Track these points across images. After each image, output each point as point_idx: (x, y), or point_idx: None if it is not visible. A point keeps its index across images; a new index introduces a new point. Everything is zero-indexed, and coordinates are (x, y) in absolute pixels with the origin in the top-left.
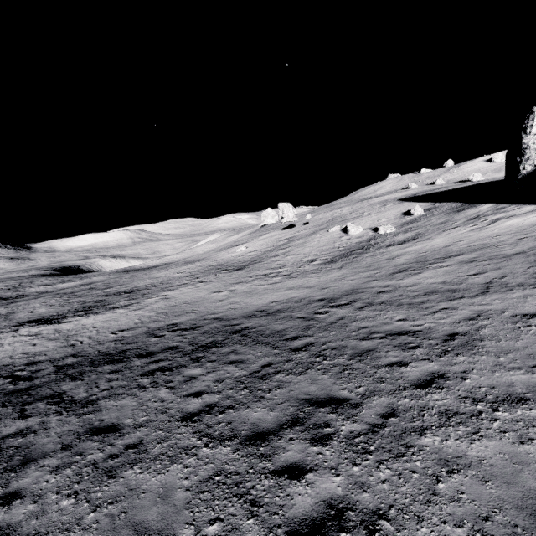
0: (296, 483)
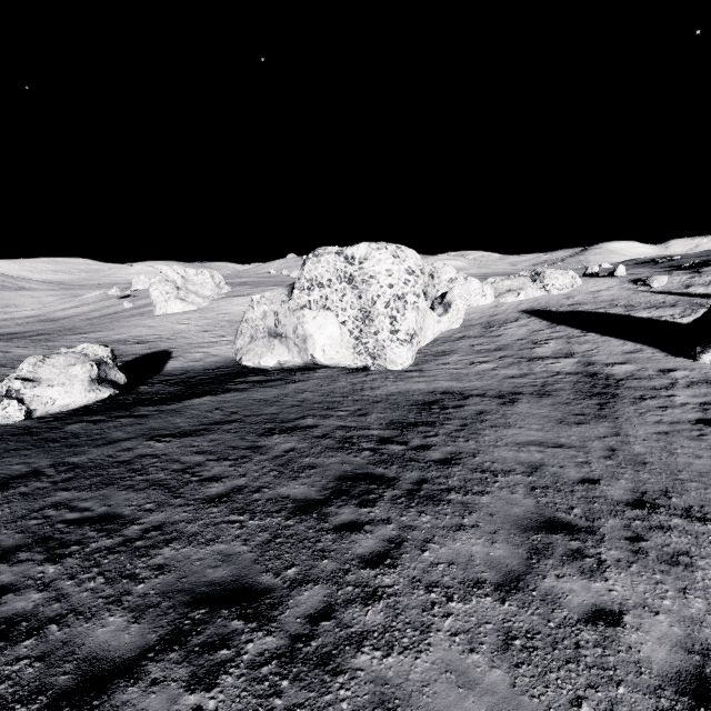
0: None
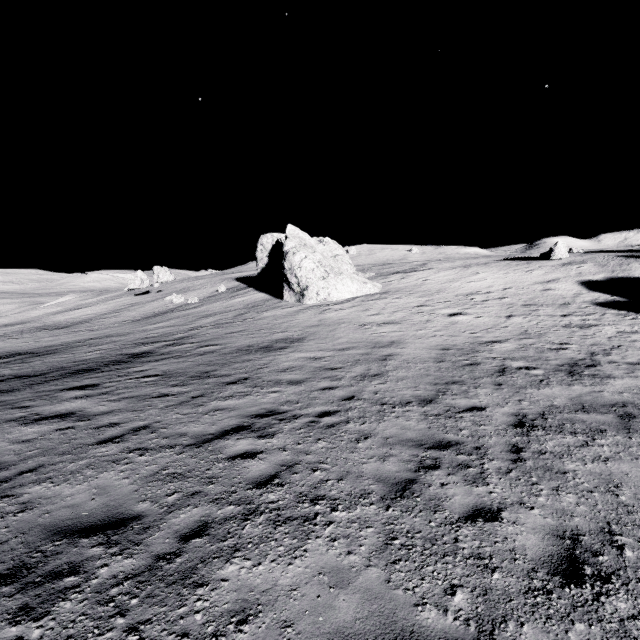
0: (3, 367)
